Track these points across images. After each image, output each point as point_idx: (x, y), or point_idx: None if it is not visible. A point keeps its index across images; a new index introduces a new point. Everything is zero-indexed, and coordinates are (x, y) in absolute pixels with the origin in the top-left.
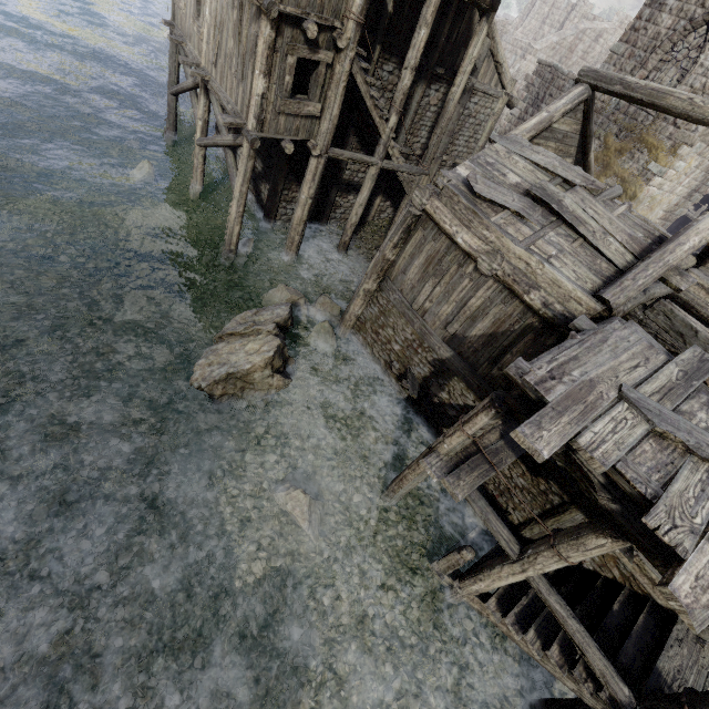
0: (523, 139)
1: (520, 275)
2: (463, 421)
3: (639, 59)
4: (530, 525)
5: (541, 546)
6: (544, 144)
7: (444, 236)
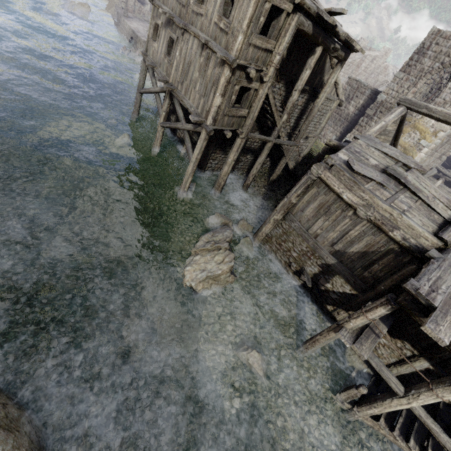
0: (375, 138)
1: (386, 220)
2: (365, 310)
3: (412, 82)
4: (390, 368)
5: (421, 388)
6: (379, 137)
7: (333, 193)
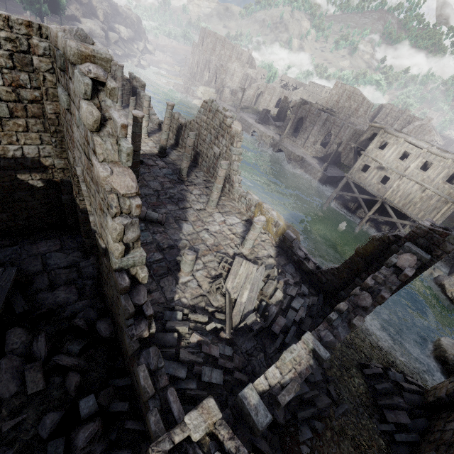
0: None
1: None
2: None
3: None
4: None
5: None
6: None
7: None
